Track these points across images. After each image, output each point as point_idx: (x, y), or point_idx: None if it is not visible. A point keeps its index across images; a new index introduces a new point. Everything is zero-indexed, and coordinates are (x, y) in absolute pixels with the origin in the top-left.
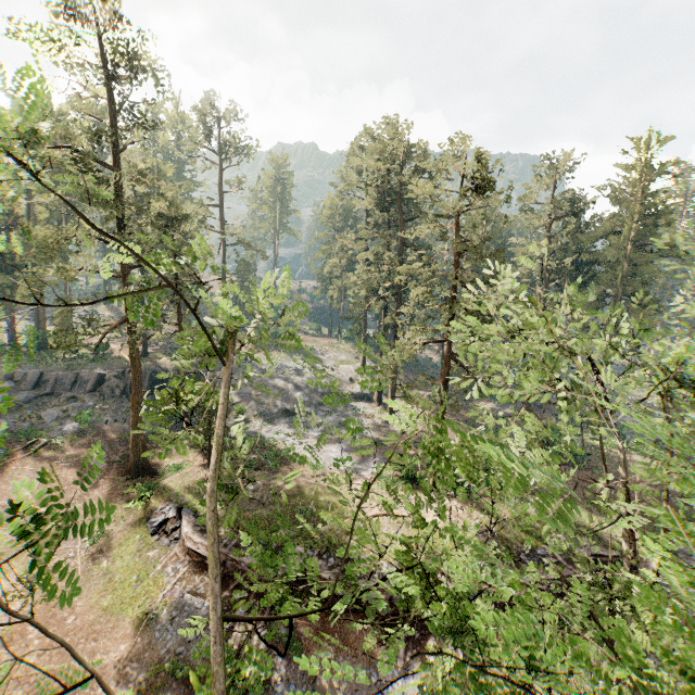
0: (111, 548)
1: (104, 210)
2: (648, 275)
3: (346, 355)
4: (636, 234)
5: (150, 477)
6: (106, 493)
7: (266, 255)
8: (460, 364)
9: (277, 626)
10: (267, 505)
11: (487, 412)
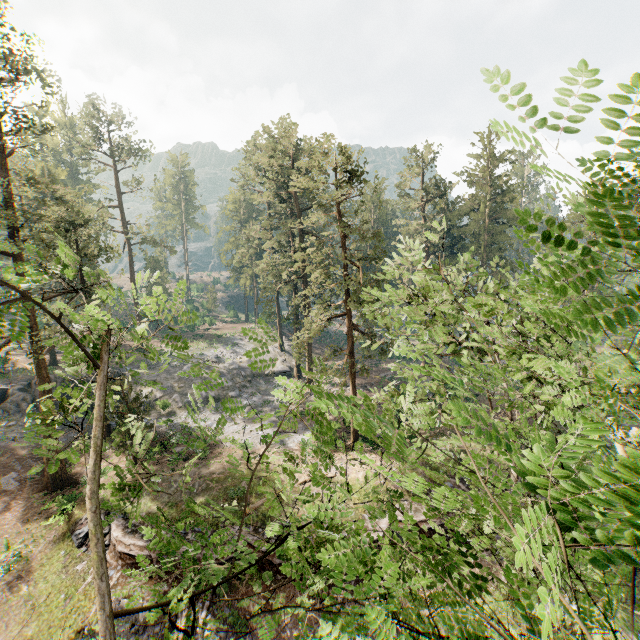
0: (32, 572)
1: None
2: (503, 242)
3: (265, 337)
4: (490, 210)
5: (71, 488)
6: (21, 514)
7: (175, 251)
8: (364, 333)
9: (220, 608)
10: (200, 492)
11: (393, 372)
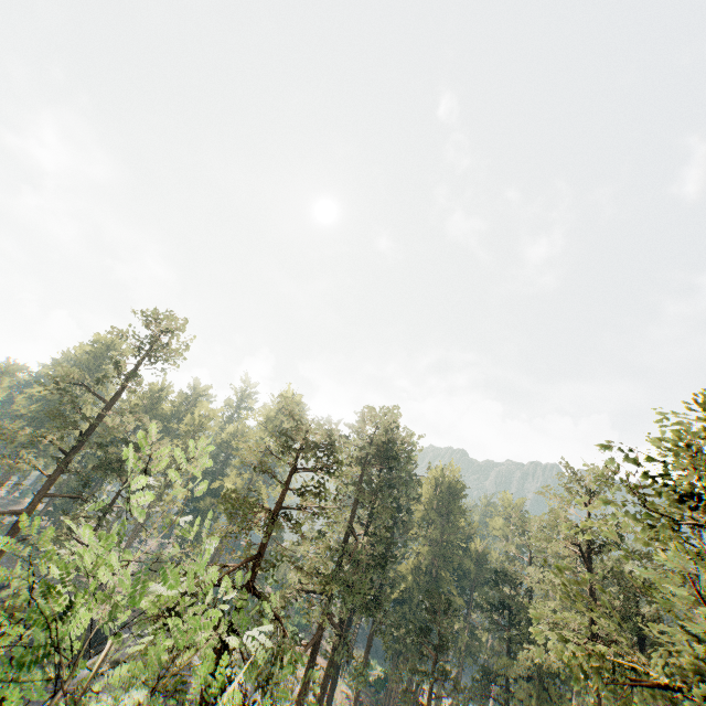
0: None
1: (53, 420)
2: None
3: None
4: None
5: None
6: None
7: None
8: None
9: None
10: None
11: None
